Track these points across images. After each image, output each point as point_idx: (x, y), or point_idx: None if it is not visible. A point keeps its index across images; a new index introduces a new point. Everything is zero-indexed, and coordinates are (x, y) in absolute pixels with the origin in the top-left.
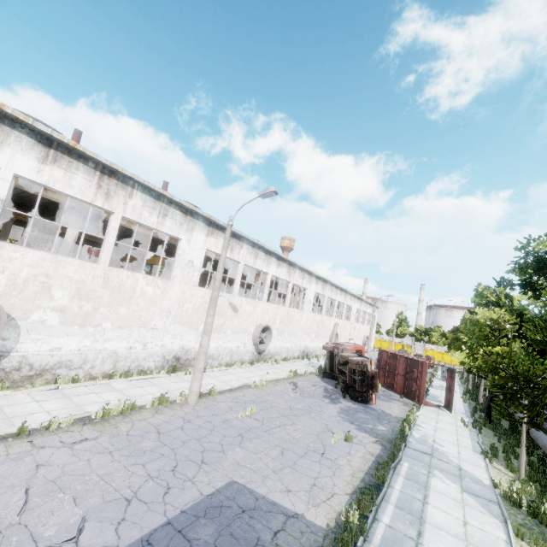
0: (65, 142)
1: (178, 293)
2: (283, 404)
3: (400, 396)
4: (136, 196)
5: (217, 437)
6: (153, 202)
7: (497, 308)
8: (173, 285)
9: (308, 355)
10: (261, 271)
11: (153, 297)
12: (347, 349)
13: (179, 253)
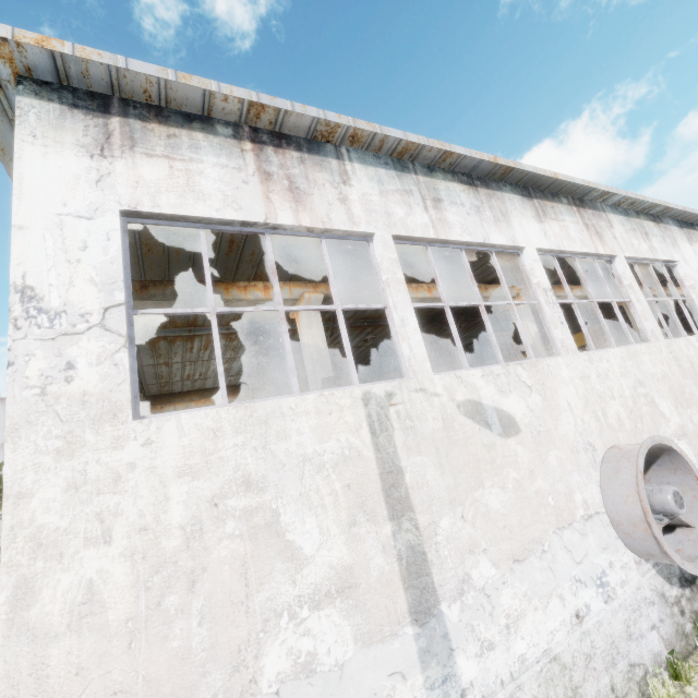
0: (547, 177)
1: None
2: None
3: None
4: (612, 222)
5: None
6: (626, 221)
7: None
8: None
9: None
10: None
11: None
12: None
13: (691, 284)
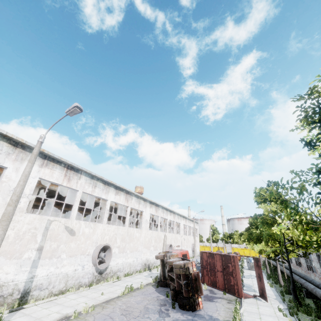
0: None
1: None
2: None
3: (223, 292)
4: None
5: None
6: None
7: (272, 202)
8: None
9: (150, 266)
10: (100, 198)
11: None
12: (173, 255)
13: (3, 180)
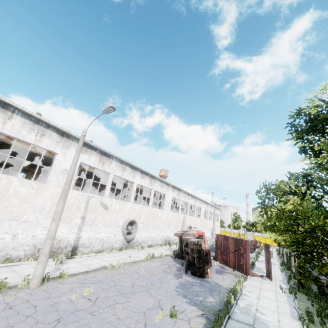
0: None
1: (52, 193)
2: (127, 282)
3: (232, 269)
4: (15, 118)
5: (27, 324)
6: (32, 124)
7: (291, 195)
8: (47, 187)
9: (170, 242)
10: (128, 180)
11: (27, 196)
12: (189, 234)
13: (55, 163)
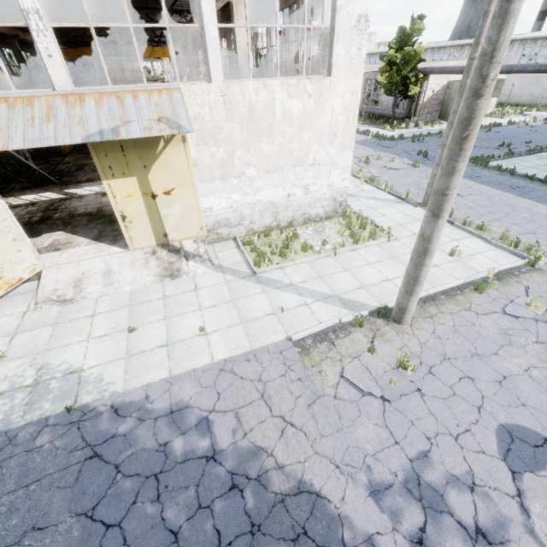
0: None
1: None
2: None
3: None
4: None
5: None
6: None
7: None
8: None
9: None
10: None
11: None
12: None
13: None
